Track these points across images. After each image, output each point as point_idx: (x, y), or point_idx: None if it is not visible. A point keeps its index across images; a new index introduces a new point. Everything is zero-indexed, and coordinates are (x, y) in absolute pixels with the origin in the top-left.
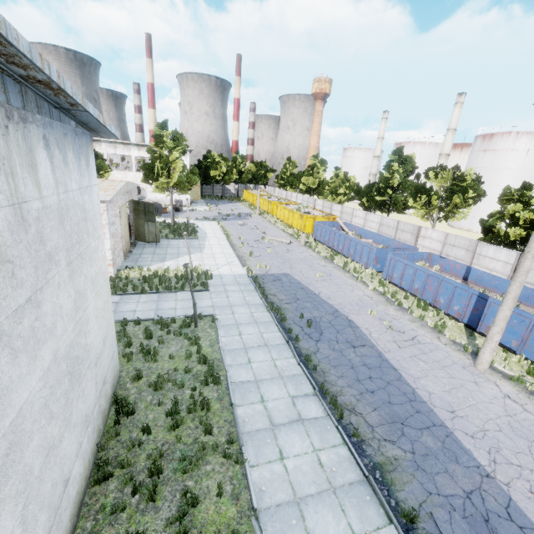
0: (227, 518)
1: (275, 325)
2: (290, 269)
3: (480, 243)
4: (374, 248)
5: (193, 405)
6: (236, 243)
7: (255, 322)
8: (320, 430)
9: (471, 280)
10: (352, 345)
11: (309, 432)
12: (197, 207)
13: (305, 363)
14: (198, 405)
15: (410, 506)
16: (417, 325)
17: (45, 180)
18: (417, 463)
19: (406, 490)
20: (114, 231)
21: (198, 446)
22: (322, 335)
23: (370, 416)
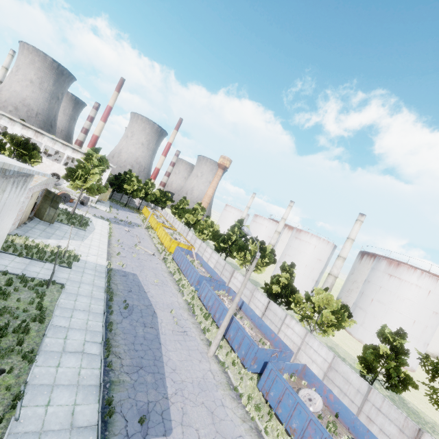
0: (7, 383)
1: (103, 302)
2: (140, 272)
3: (256, 289)
4: (199, 274)
5: (19, 329)
6: (113, 242)
7: (91, 296)
8: (91, 360)
9: (242, 309)
10: (145, 325)
11: (84, 359)
12: (101, 206)
13: (107, 327)
14: (22, 329)
15: (115, 400)
16: (194, 326)
17: (5, 196)
18: (134, 385)
19: (118, 394)
20: (21, 207)
21: (10, 349)
22: (130, 315)
23: (126, 361)
